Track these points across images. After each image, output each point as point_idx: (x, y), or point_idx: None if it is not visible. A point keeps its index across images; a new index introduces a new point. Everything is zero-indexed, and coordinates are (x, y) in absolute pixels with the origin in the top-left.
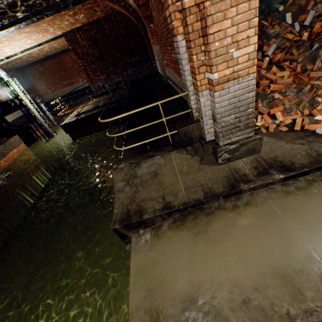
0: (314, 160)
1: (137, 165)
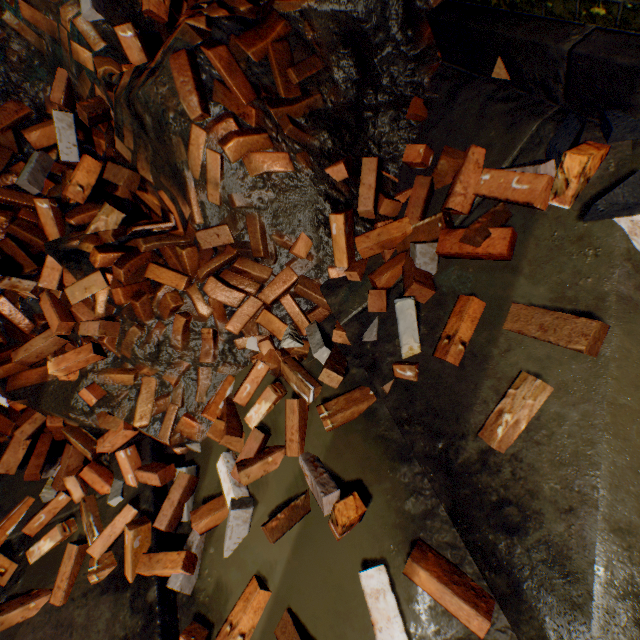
0: None
1: None
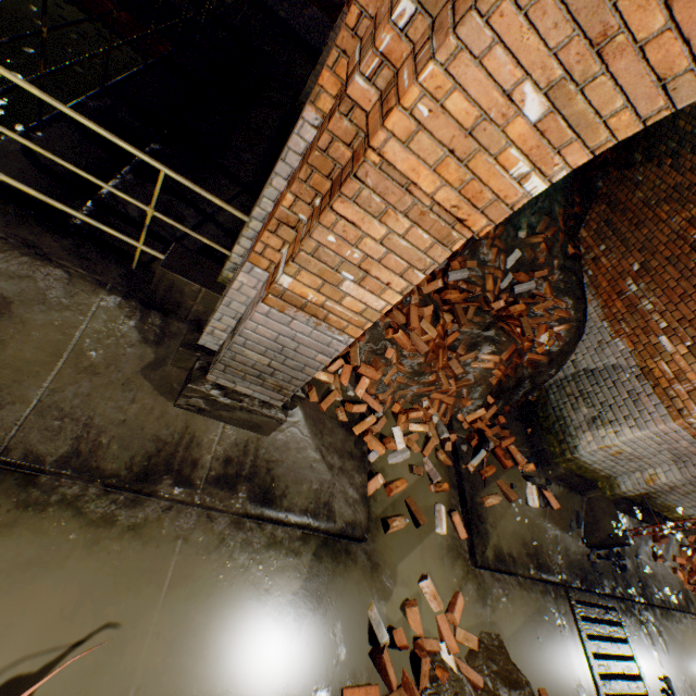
0: (314, 509)
1: None
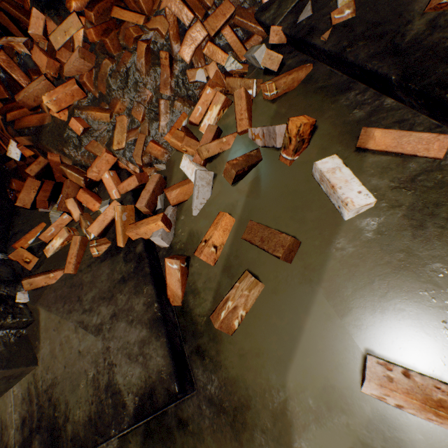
0: (96, 411)
1: None
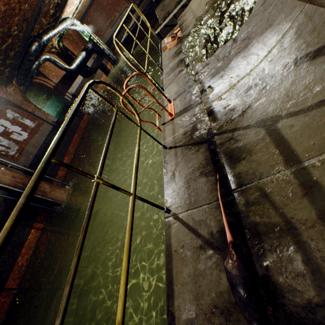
0: None
1: (164, 1)
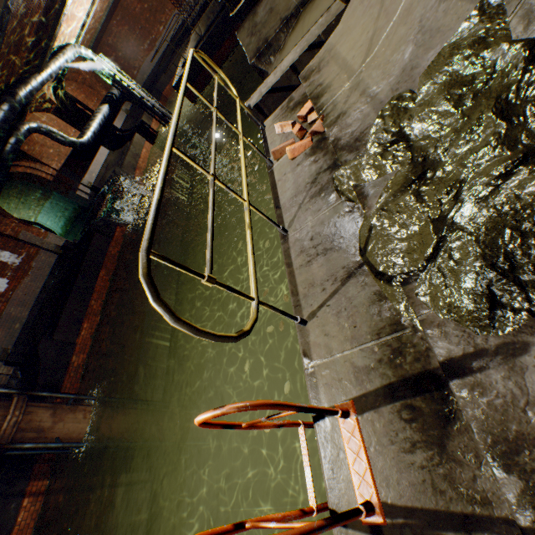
0: None
1: (254, 15)
